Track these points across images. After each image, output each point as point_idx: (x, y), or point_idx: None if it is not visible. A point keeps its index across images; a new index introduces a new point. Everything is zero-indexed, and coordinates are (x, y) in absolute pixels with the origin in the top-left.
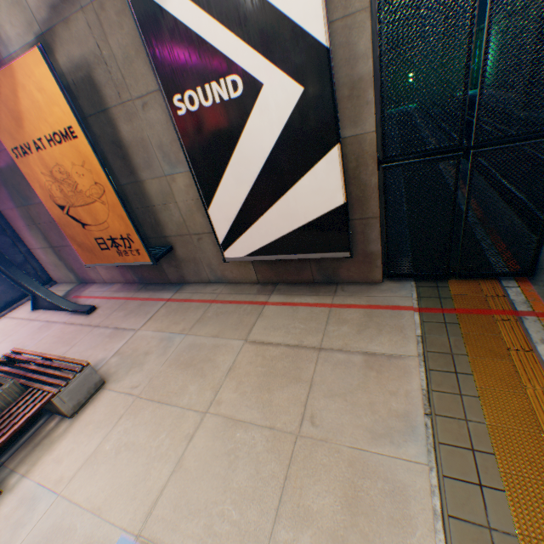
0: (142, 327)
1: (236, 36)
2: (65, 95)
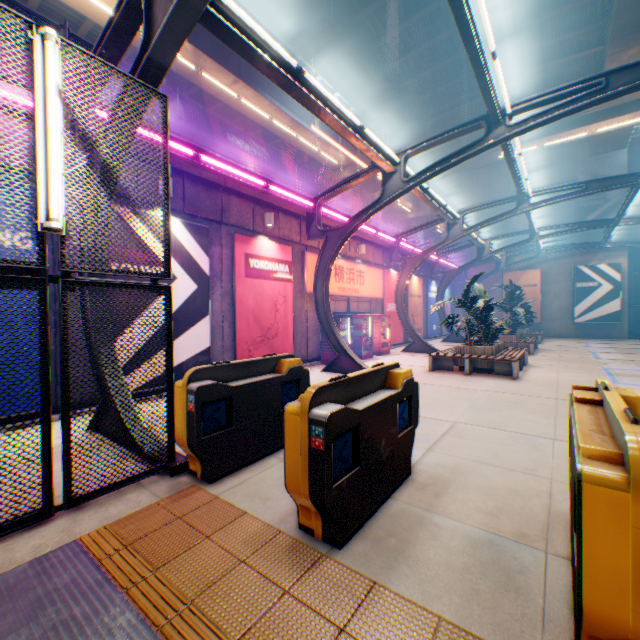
0: None
1: (597, 277)
2: (538, 278)
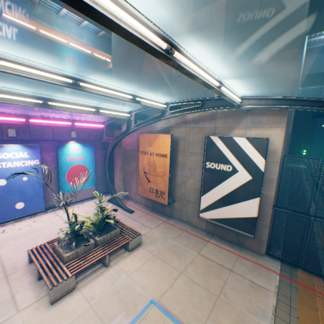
0: (153, 228)
1: (234, 157)
2: (170, 147)
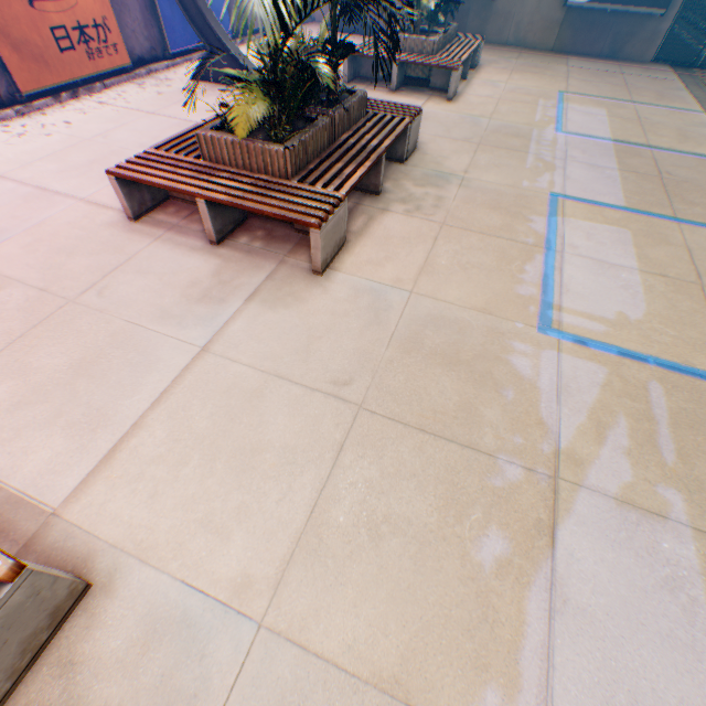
0: None
1: None
2: None
